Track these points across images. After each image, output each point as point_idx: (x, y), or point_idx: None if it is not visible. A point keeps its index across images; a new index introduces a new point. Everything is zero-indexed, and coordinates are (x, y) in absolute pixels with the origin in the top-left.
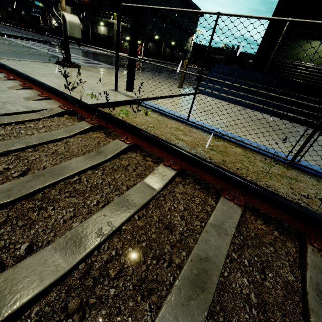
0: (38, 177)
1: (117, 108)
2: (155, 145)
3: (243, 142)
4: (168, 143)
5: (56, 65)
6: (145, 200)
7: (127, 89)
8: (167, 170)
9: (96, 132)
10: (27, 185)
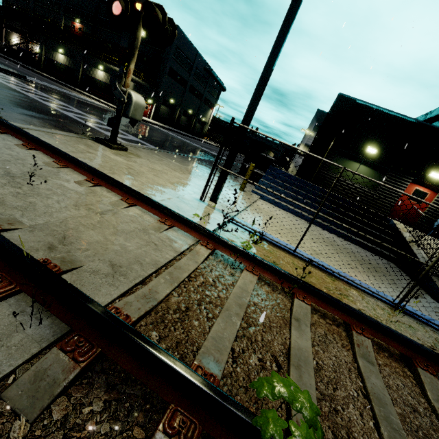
0: (300, 368)
1: (224, 233)
2: (334, 306)
3: (354, 281)
4: (350, 306)
5: (98, 145)
6: (382, 382)
7: (212, 199)
8: (363, 339)
9: (257, 283)
10: (306, 383)
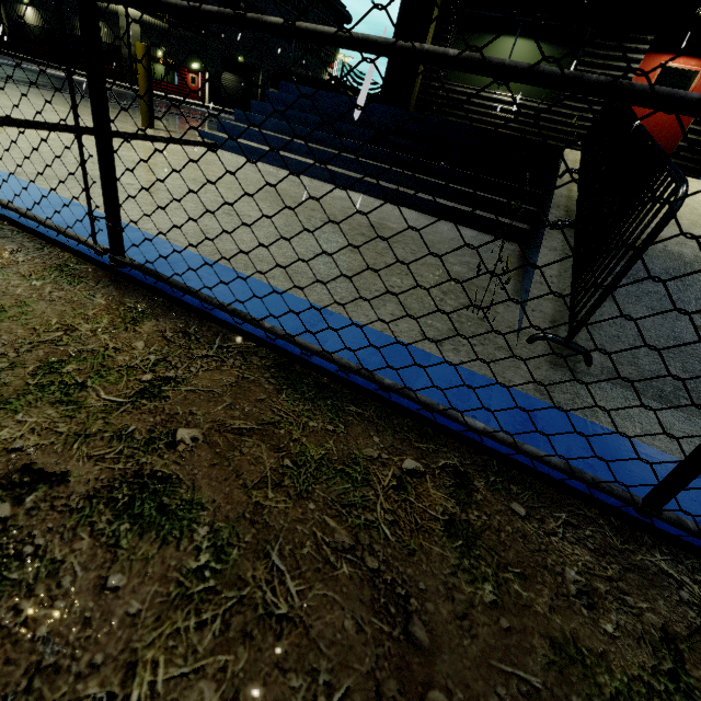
0: None
1: None
2: None
3: None
4: None
5: None
6: None
7: None
8: None
9: None
10: None
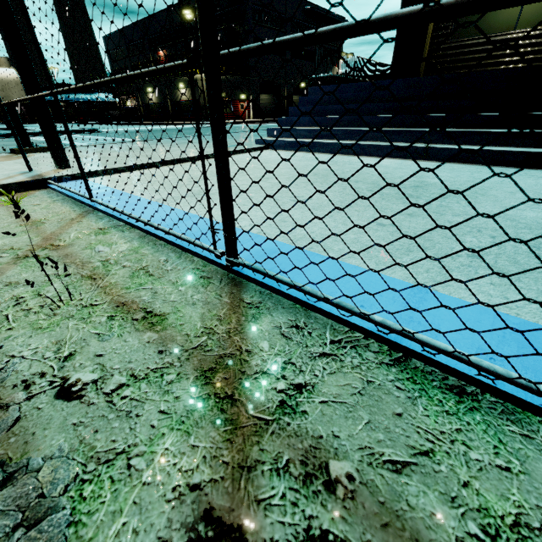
0: None
1: None
2: None
3: (153, 225)
4: None
5: (2, 155)
6: None
7: (56, 165)
8: None
9: None
10: None
